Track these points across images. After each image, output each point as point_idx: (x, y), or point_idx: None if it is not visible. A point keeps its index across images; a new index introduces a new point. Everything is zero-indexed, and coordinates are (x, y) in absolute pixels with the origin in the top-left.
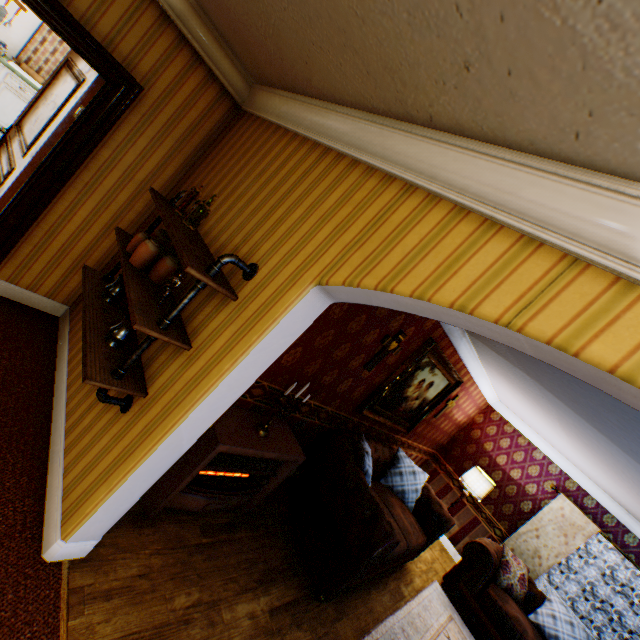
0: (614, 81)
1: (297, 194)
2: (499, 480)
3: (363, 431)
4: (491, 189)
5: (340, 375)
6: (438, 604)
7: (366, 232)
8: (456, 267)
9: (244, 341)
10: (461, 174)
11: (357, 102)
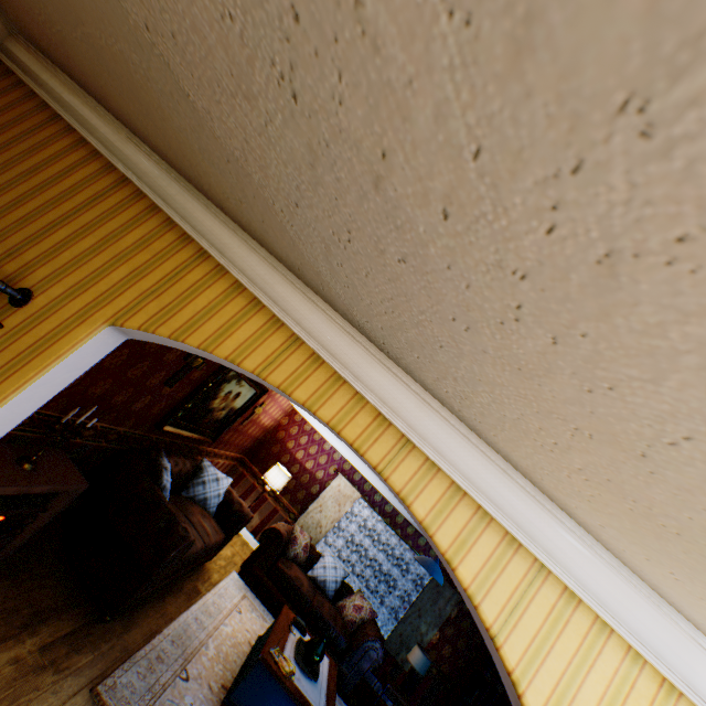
0: (306, 258)
1: (88, 219)
2: (297, 472)
3: (164, 447)
4: (260, 278)
5: (137, 394)
6: (234, 589)
7: (164, 284)
8: (233, 331)
9: (17, 377)
10: (243, 259)
11: (161, 153)
